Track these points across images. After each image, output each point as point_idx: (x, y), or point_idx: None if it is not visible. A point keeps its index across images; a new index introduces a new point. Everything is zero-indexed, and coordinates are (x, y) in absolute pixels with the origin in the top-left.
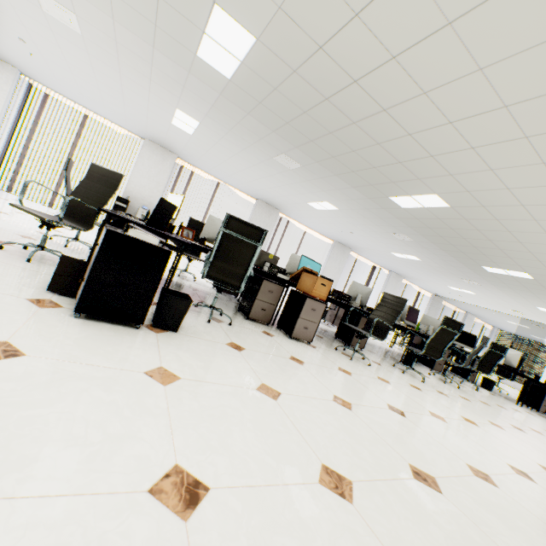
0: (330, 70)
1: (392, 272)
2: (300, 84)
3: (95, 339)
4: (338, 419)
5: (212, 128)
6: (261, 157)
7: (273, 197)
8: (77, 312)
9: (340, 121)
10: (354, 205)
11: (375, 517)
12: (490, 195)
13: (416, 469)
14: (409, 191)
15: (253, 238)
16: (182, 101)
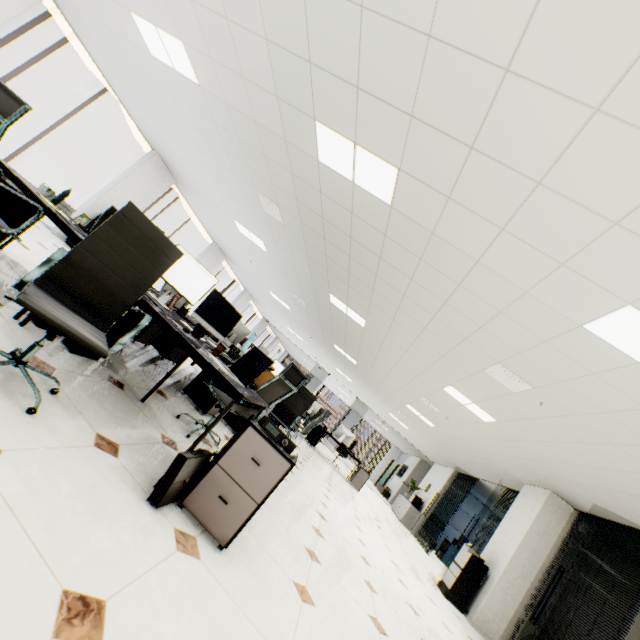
0: (408, 263)
1: (247, 291)
2: (376, 238)
3: (258, 579)
4: (334, 558)
5: (213, 107)
6: (242, 175)
7: (190, 177)
8: (222, 546)
9: (369, 265)
10: (290, 266)
11: (393, 637)
12: (394, 345)
13: (366, 581)
14: (351, 306)
15: (295, 383)
16: (208, 60)
